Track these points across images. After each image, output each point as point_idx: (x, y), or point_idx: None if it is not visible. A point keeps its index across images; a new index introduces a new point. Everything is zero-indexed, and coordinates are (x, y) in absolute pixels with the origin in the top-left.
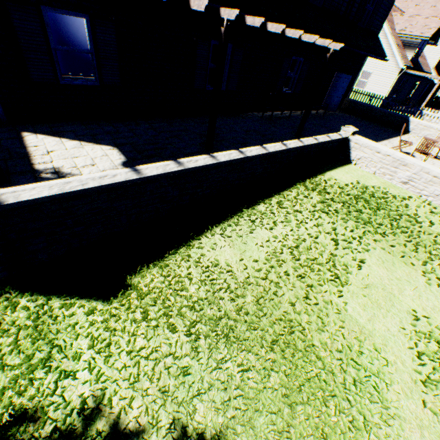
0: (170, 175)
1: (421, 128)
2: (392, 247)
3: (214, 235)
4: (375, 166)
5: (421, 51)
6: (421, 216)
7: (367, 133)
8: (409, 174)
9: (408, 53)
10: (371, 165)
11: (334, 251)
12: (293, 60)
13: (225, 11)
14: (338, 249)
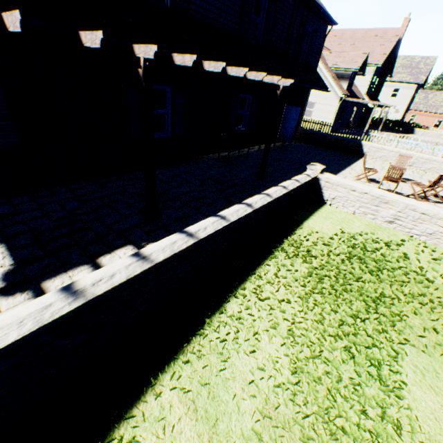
0: (57, 322)
1: (375, 150)
2: (422, 337)
3: (161, 393)
4: (353, 205)
5: (353, 81)
6: (427, 268)
7: (328, 162)
8: (393, 212)
9: (343, 83)
10: (348, 204)
11: (353, 374)
12: (241, 98)
13: (140, 48)
14: (357, 367)
